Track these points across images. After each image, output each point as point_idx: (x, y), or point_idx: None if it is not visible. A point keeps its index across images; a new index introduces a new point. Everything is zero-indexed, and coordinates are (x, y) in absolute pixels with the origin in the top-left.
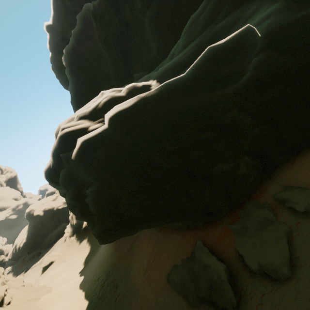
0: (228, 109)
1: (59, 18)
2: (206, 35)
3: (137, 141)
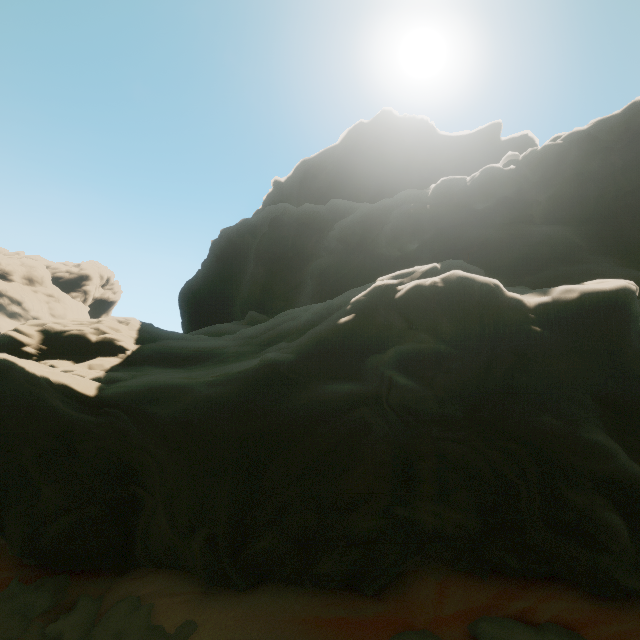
0: (101, 437)
1: (294, 182)
2: (218, 347)
3: (4, 394)
